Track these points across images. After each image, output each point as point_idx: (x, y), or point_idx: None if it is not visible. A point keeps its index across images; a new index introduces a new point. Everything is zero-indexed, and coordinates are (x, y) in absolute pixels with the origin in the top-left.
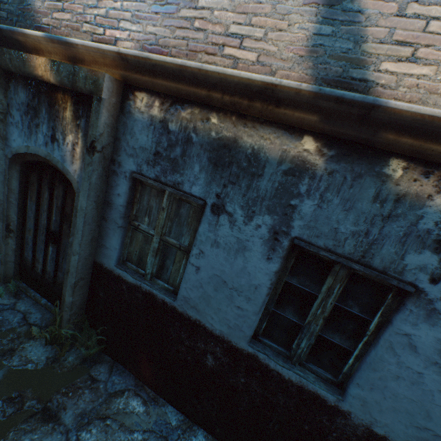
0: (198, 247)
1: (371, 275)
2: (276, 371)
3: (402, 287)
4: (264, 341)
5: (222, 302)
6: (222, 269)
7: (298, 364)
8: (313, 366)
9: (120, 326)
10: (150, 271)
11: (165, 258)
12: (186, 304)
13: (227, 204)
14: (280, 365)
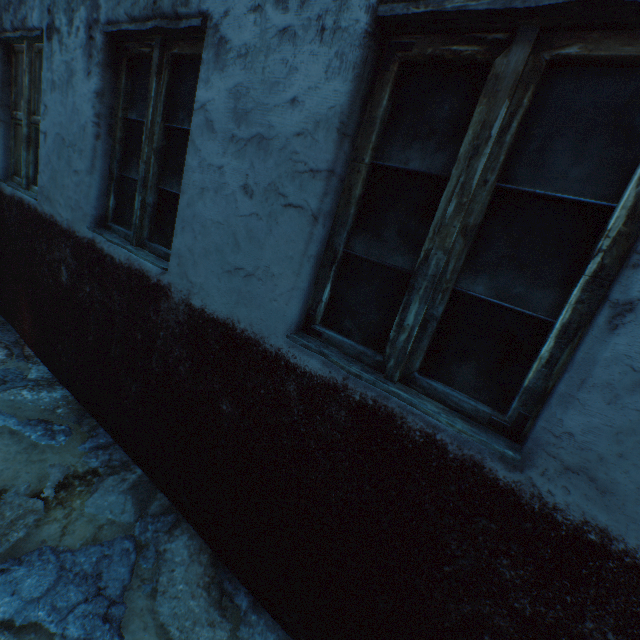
0: (43, 102)
1: (162, 26)
2: (110, 255)
3: (189, 25)
4: (113, 227)
5: (65, 173)
6: (61, 121)
7: (141, 248)
8: (155, 245)
9: (7, 267)
10: (24, 173)
11: (38, 151)
12: (43, 198)
13: (56, 18)
14: (108, 241)
